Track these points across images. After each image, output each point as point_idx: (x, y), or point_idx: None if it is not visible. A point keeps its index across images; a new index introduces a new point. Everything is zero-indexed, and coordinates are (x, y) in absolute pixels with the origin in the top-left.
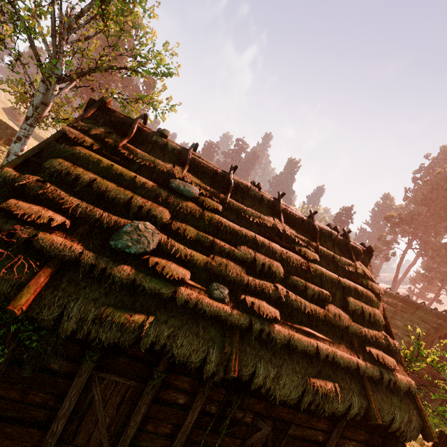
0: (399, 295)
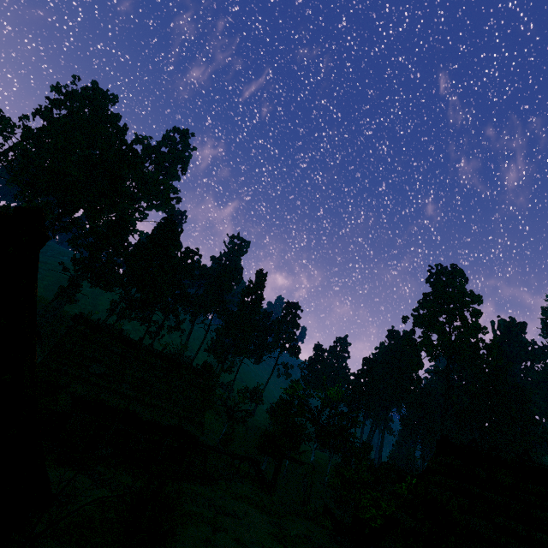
0: (156, 350)
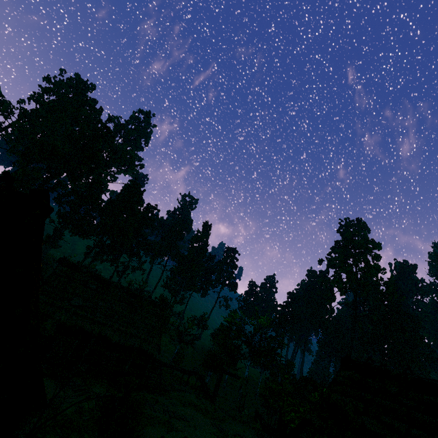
0: (123, 286)
